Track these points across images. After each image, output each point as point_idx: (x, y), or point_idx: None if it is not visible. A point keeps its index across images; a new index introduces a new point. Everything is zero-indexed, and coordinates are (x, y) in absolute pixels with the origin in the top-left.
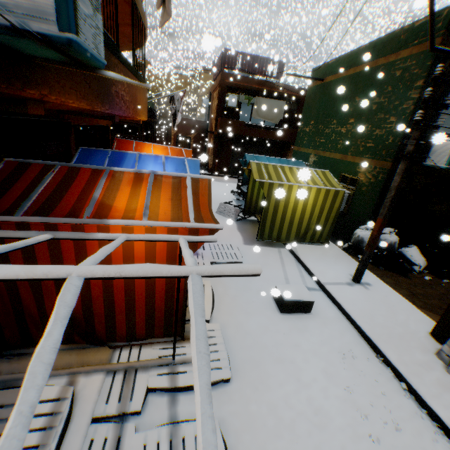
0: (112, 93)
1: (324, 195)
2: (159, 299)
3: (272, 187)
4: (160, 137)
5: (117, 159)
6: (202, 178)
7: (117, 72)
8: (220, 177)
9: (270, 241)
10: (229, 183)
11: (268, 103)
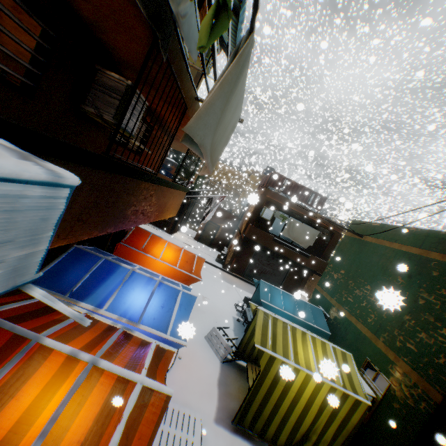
0: (126, 213)
1: (339, 398)
2: None
3: (273, 361)
4: (195, 213)
5: (104, 271)
6: (159, 391)
7: (144, 193)
8: (232, 276)
9: (250, 431)
10: (238, 289)
11: (301, 227)
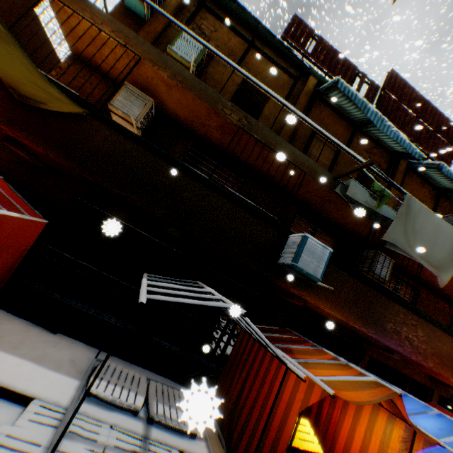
0: (384, 326)
1: None
2: (268, 439)
3: None
4: None
5: None
6: (388, 387)
7: (401, 317)
8: None
9: None
10: None
11: None
